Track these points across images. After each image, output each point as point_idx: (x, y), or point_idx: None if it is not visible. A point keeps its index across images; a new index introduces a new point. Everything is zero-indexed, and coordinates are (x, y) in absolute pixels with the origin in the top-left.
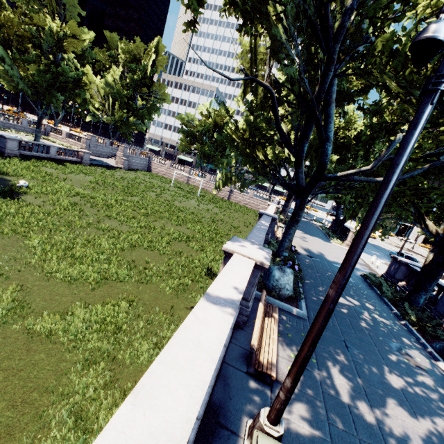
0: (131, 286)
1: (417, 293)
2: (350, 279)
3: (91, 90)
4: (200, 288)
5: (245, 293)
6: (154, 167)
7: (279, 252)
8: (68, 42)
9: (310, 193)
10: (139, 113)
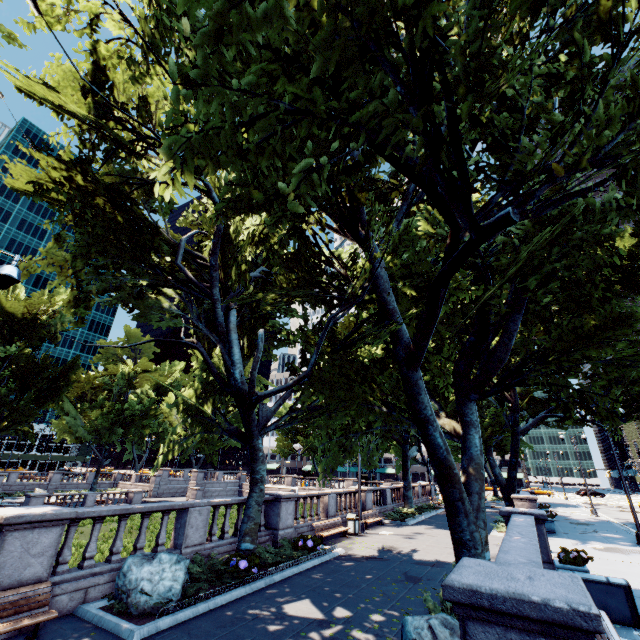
0: None
1: (459, 556)
2: (417, 580)
3: (171, 416)
4: None
5: None
6: (246, 491)
7: (237, 544)
8: (141, 378)
9: (254, 433)
10: None
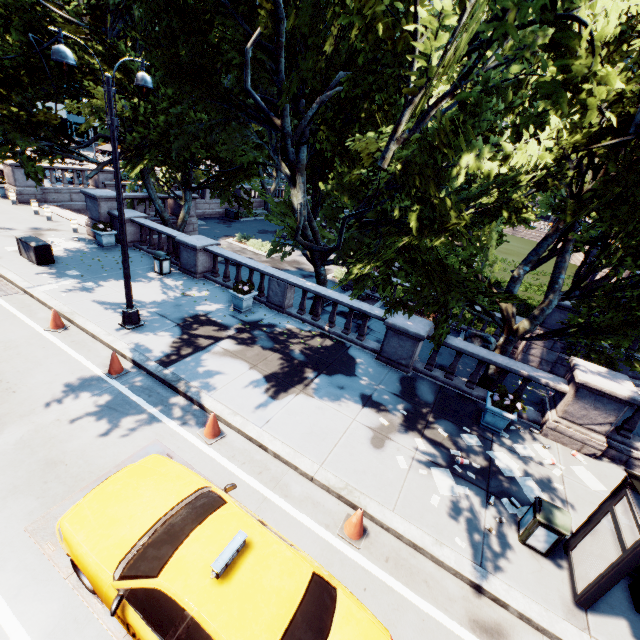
0: None
1: None
2: None
3: None
4: None
5: None
6: None
7: None
8: None
9: None
10: None
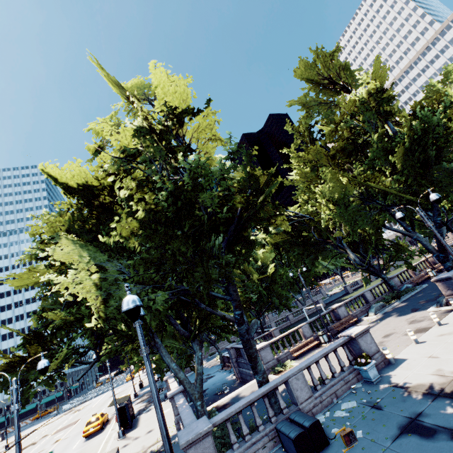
0: None
1: None
2: None
3: None
4: None
5: (434, 263)
6: None
7: None
8: None
9: (450, 228)
10: None
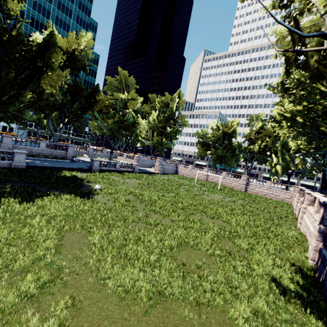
0: (189, 310)
1: None
2: None
3: (140, 128)
4: (285, 323)
5: None
6: (180, 170)
7: None
8: (129, 103)
9: None
10: (169, 136)
